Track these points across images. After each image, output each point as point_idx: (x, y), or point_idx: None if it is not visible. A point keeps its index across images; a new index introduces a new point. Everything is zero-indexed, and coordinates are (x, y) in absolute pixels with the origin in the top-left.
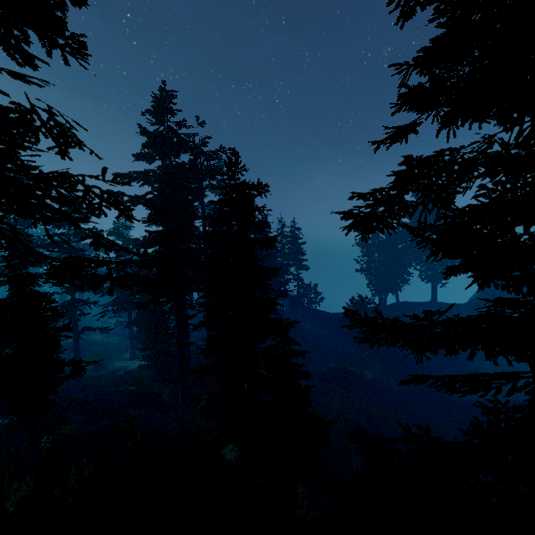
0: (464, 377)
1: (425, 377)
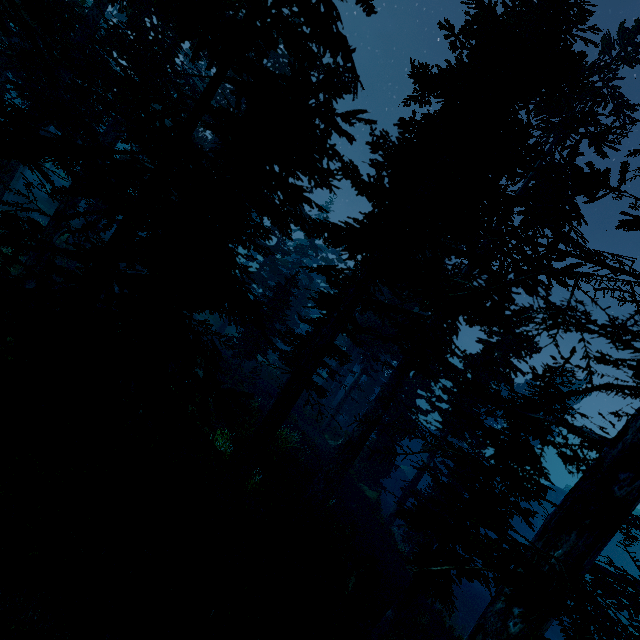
0: None
1: None
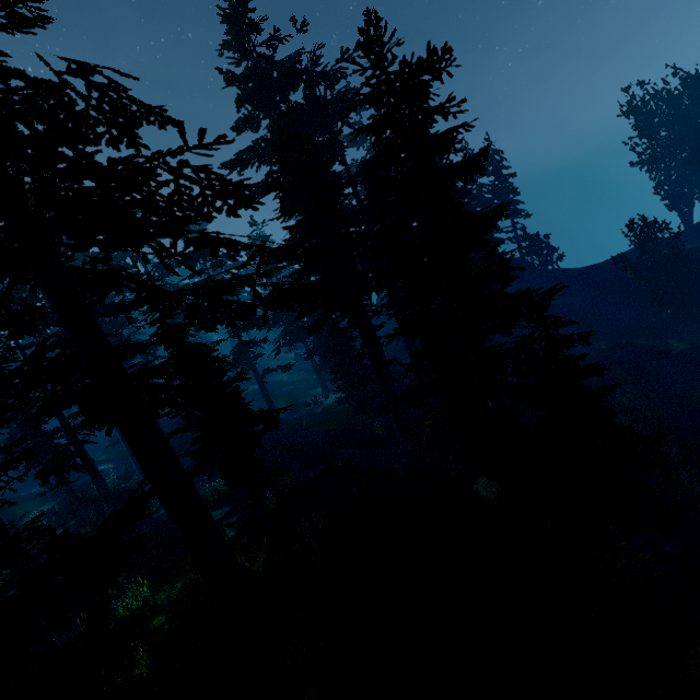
0: None
1: None
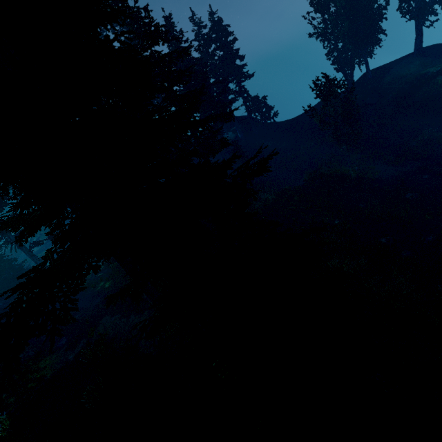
0: None
1: None
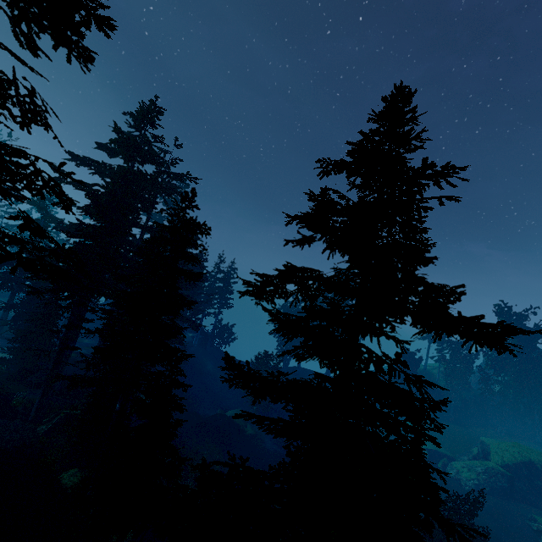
0: (272, 418)
1: (250, 414)
